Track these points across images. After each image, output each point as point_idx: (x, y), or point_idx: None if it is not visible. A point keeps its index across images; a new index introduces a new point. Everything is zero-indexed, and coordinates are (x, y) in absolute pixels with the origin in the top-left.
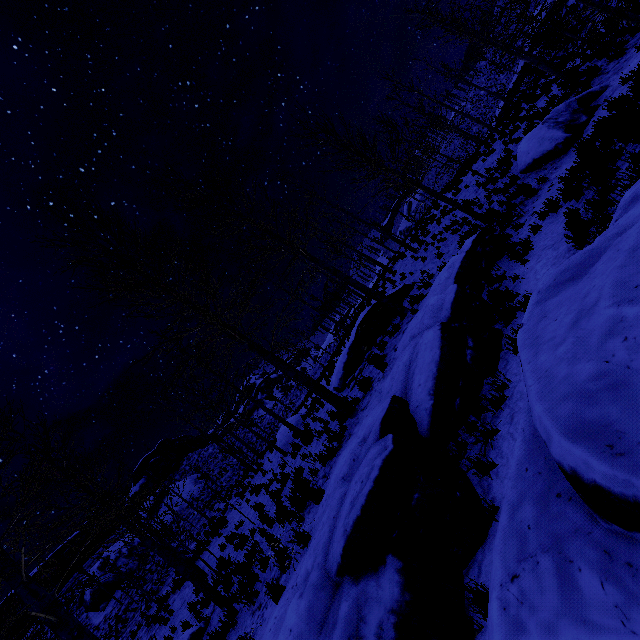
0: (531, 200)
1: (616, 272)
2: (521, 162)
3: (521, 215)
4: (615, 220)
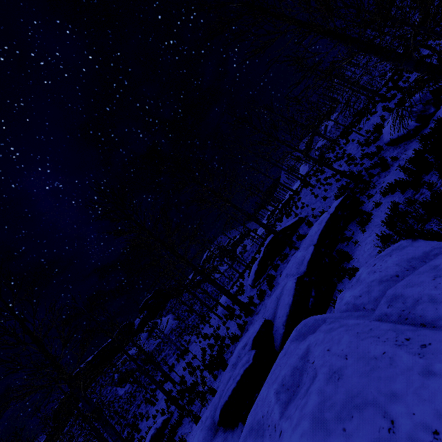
0: (384, 174)
1: (288, 367)
2: (384, 138)
3: (374, 187)
4: (352, 285)
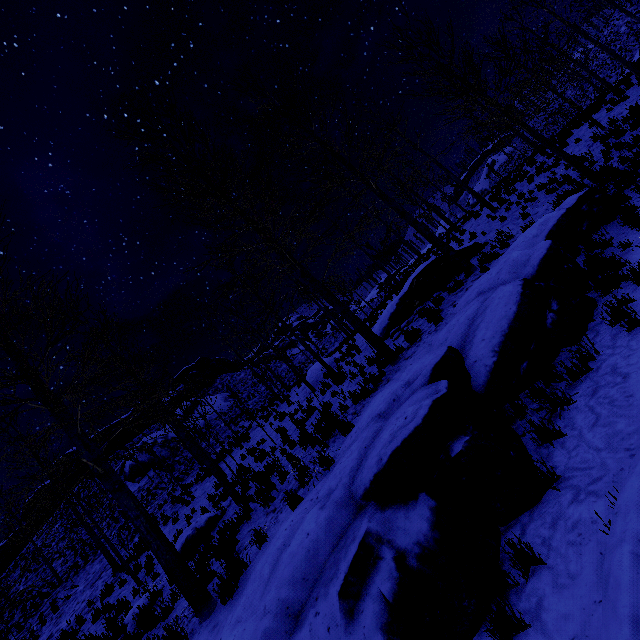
0: None
1: None
2: None
3: None
4: None
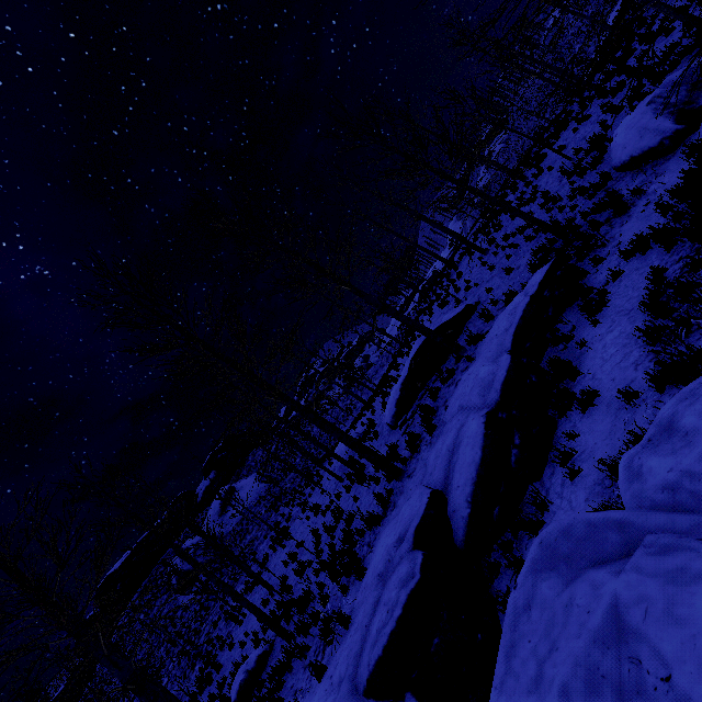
0: (620, 220)
1: (570, 667)
2: (615, 157)
3: (604, 244)
4: (648, 438)
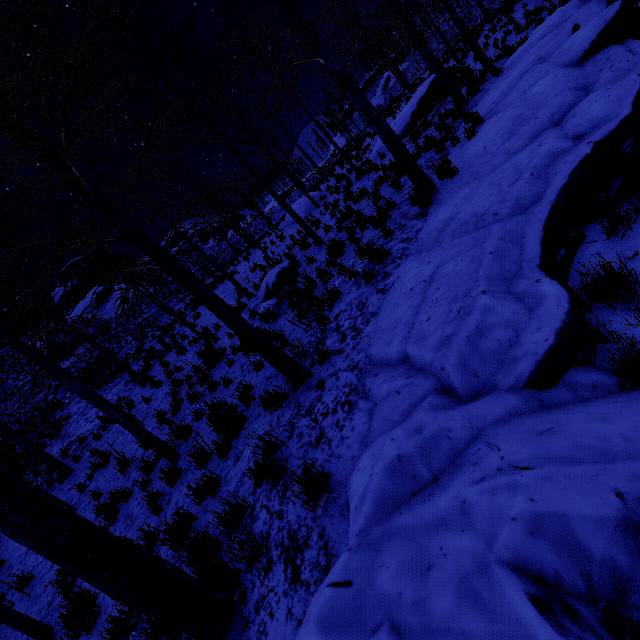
0: None
1: None
2: None
3: None
4: None
